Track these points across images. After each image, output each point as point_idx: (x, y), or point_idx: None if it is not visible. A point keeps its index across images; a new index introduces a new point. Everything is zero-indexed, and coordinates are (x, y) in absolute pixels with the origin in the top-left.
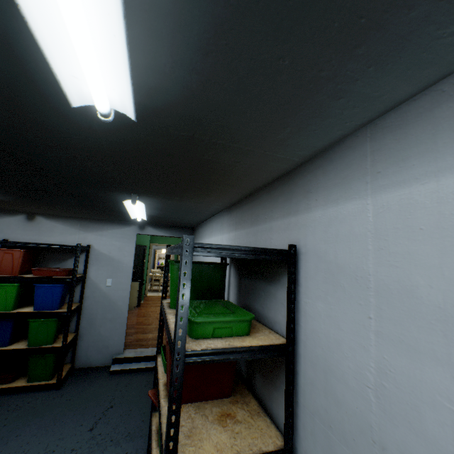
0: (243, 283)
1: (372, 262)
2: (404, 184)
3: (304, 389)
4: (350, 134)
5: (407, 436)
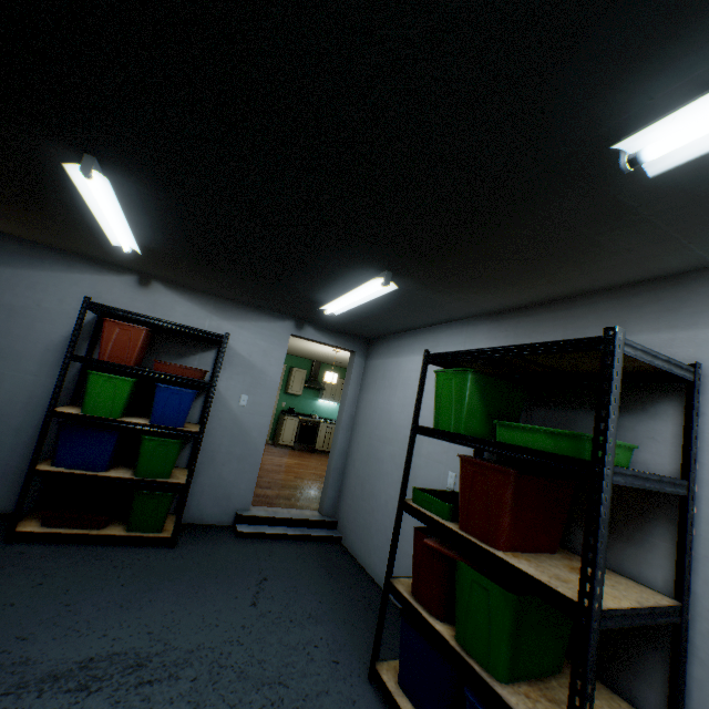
0: (539, 415)
1: None
2: None
3: (708, 537)
4: None
5: None
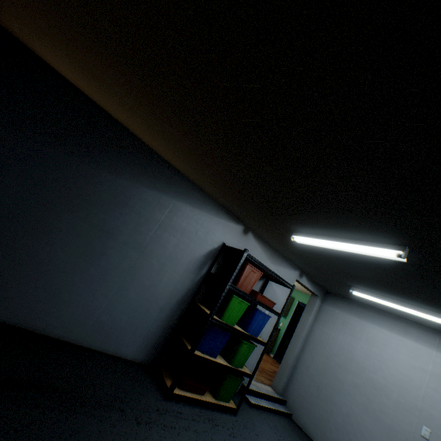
0: None
1: None
2: None
3: None
4: None
5: None
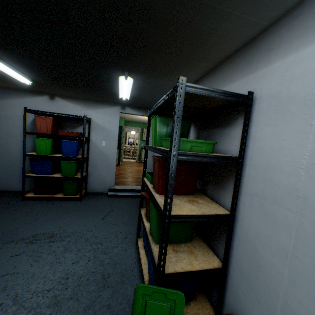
0: (201, 134)
1: None
2: None
3: (247, 183)
4: None
5: None
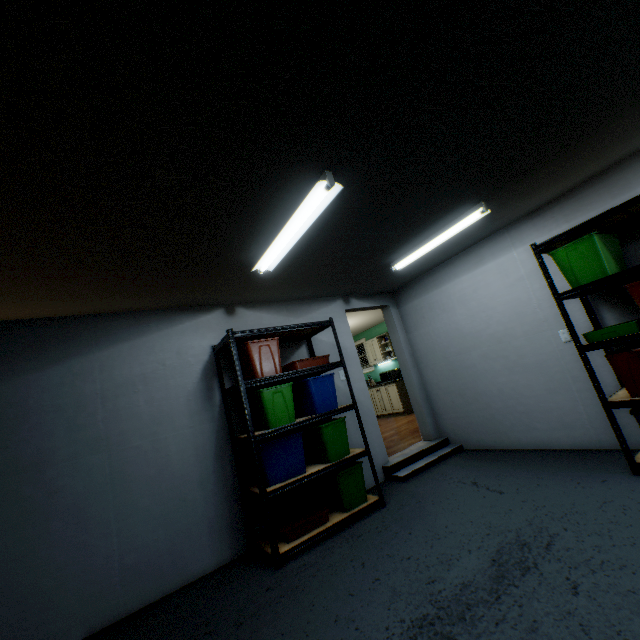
0: (623, 252)
1: None
2: None
3: None
4: None
5: None
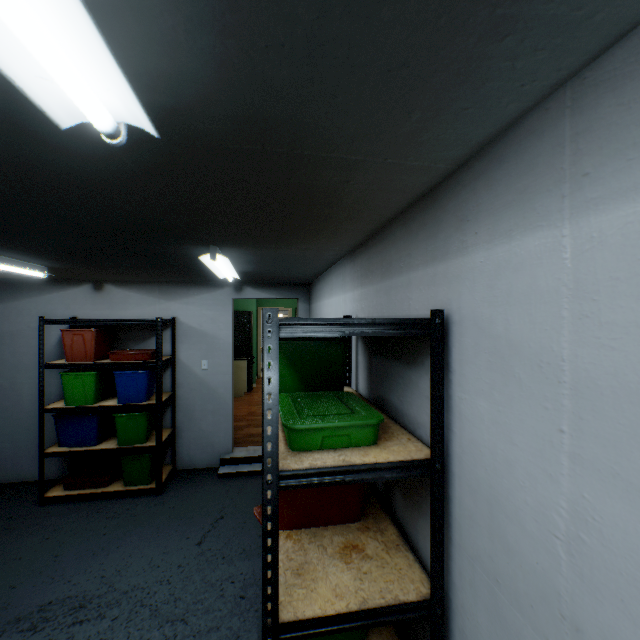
0: (374, 364)
1: (567, 339)
2: (635, 193)
3: (460, 522)
4: (535, 106)
5: (618, 621)
